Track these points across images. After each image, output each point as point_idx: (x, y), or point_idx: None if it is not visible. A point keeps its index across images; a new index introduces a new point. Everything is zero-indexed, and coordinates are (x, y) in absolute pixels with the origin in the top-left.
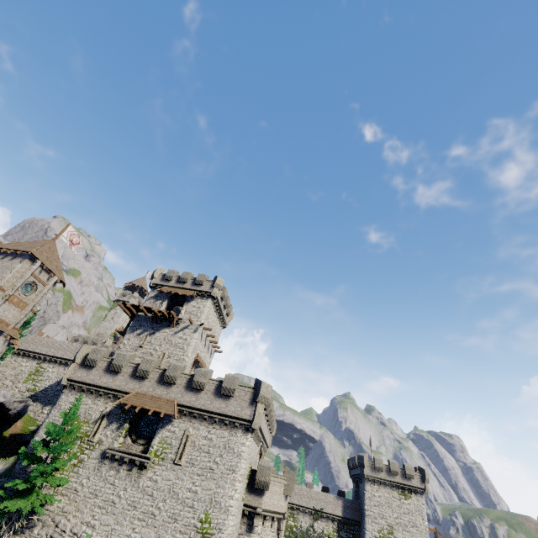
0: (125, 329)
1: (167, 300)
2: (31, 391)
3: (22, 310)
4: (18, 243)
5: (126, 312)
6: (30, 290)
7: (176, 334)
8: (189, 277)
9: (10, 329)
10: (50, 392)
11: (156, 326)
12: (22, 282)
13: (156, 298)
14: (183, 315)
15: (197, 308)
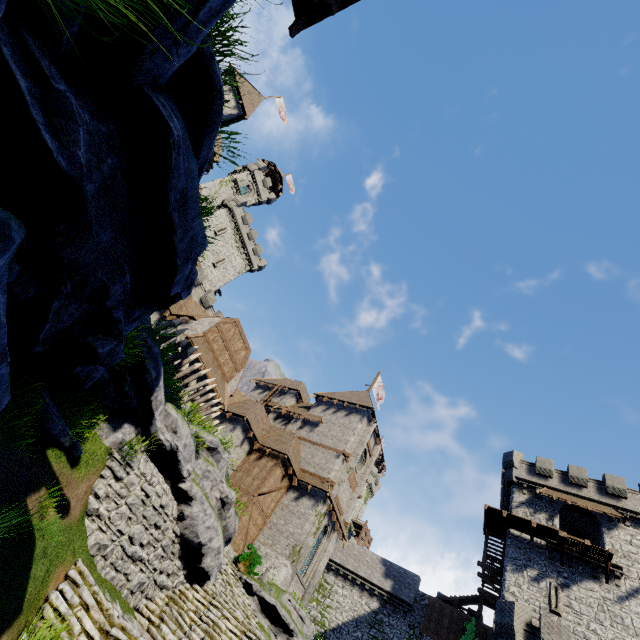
0: (484, 556)
1: (557, 515)
2: (317, 623)
3: (352, 492)
4: (339, 393)
5: (485, 523)
6: (359, 461)
7: (624, 602)
8: (586, 477)
9: (341, 521)
10: (346, 636)
11: (564, 570)
12: (362, 450)
13: (532, 505)
14: (614, 558)
15: (636, 546)
